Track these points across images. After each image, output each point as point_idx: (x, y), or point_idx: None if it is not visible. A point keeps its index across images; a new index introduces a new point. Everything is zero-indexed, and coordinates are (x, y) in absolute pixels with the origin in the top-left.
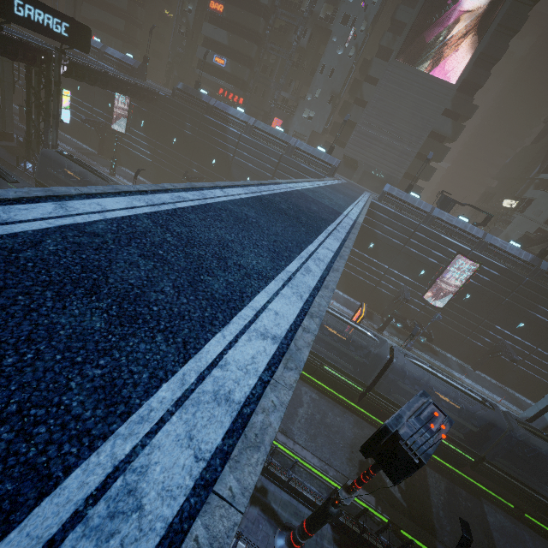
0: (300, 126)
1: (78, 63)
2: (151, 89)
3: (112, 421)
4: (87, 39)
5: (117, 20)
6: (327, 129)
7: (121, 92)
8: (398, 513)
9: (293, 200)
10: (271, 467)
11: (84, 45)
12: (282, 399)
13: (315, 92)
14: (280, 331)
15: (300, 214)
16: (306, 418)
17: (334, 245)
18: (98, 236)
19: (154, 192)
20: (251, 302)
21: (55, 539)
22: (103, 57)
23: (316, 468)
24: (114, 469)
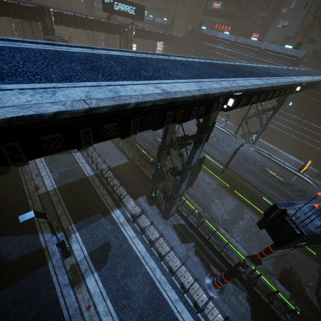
0: (273, 35)
1: (139, 28)
2: (174, 35)
3: (62, 81)
4: (143, 13)
5: (162, 3)
6: (299, 32)
7: (158, 40)
8: (311, 312)
9: (239, 67)
10: (210, 241)
11: (141, 17)
12: (145, 99)
13: (291, 3)
14: (170, 90)
15: (239, 71)
16: (244, 227)
17: (257, 82)
18: (100, 56)
19: (140, 53)
20: (161, 80)
21: (24, 89)
22: (153, 25)
23: (244, 256)
24: (53, 87)
